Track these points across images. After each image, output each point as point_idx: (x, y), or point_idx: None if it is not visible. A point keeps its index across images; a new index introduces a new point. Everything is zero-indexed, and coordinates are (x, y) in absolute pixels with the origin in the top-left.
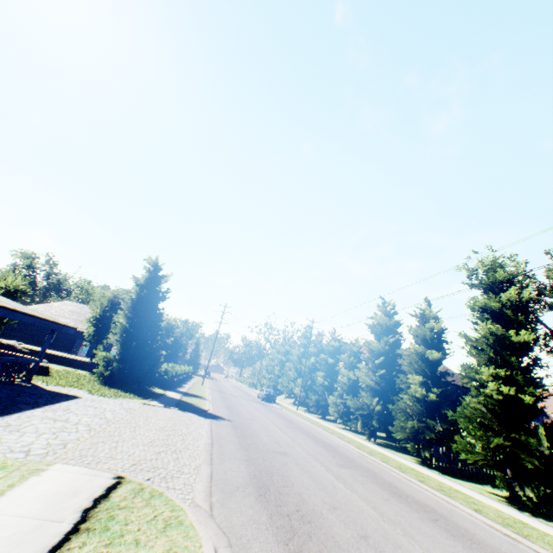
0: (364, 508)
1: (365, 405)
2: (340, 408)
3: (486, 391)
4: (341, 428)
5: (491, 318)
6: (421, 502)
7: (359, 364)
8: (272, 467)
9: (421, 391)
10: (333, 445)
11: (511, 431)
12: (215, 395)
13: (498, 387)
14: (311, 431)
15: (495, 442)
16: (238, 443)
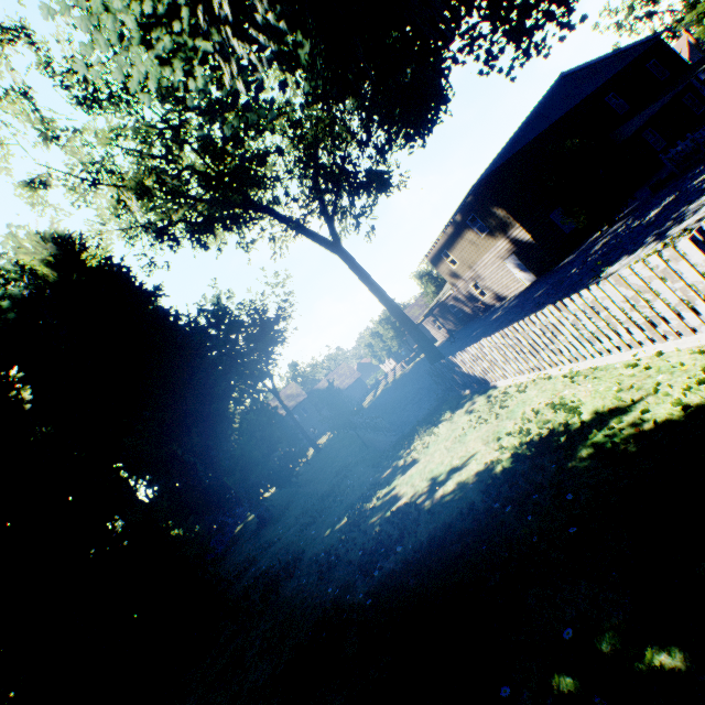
0: None
1: None
2: None
3: None
4: None
5: (701, 16)
6: None
7: None
8: None
9: None
10: None
11: None
12: None
13: None
14: None
15: None
16: None
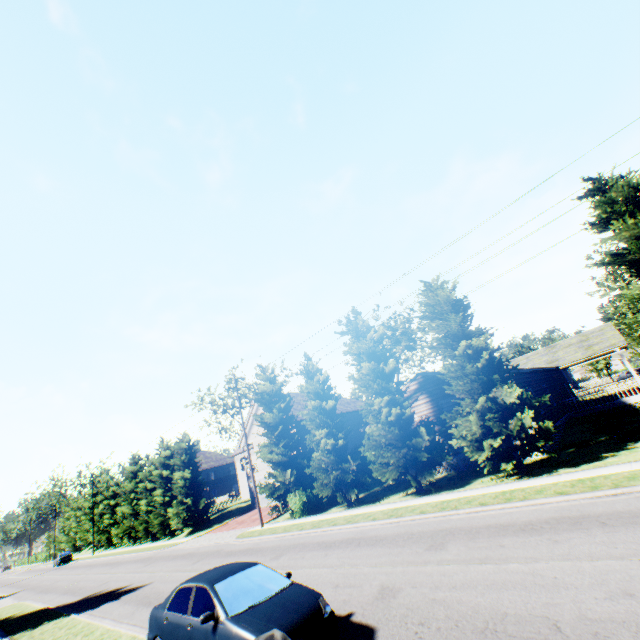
0: (83, 575)
1: (129, 526)
2: (121, 535)
3: (157, 501)
4: (125, 546)
5: (161, 465)
6: (116, 561)
7: (123, 502)
8: (49, 586)
9: (146, 507)
10: (98, 562)
11: (169, 511)
12: (3, 589)
13: (162, 496)
14: (90, 563)
15: (159, 520)
16: (31, 591)
